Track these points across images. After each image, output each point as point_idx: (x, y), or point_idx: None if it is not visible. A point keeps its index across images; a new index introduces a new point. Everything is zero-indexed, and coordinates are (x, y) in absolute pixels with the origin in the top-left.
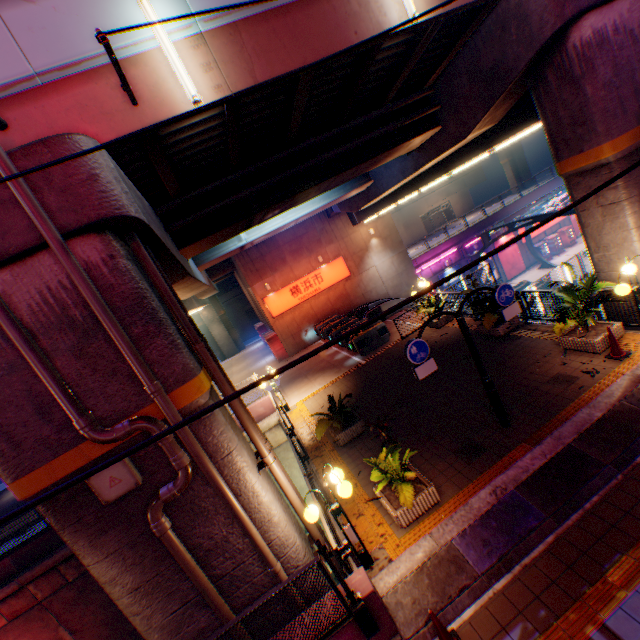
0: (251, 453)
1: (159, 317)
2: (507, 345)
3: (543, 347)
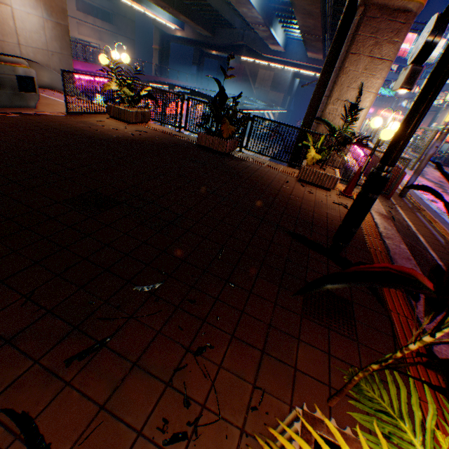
0: None
1: None
2: (238, 164)
3: (278, 175)
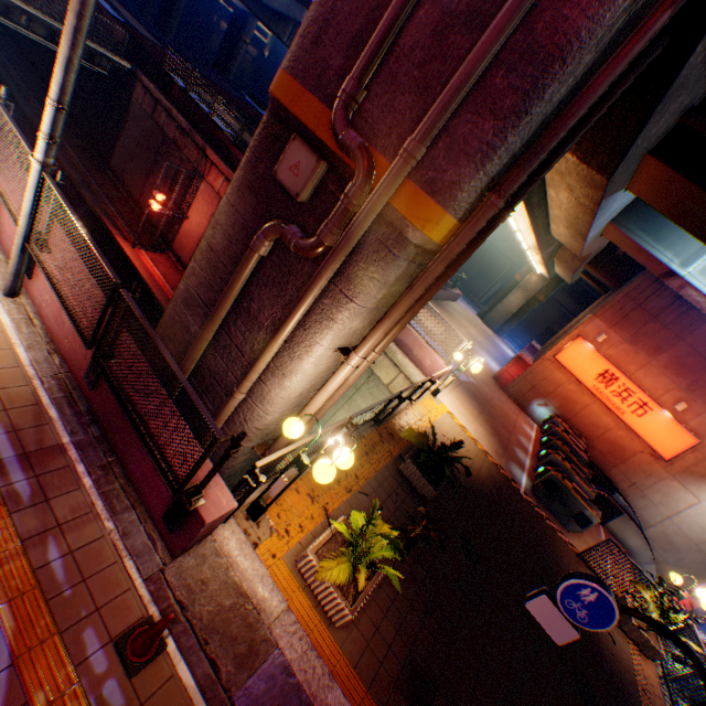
0: (359, 335)
1: (530, 105)
2: None
3: None
